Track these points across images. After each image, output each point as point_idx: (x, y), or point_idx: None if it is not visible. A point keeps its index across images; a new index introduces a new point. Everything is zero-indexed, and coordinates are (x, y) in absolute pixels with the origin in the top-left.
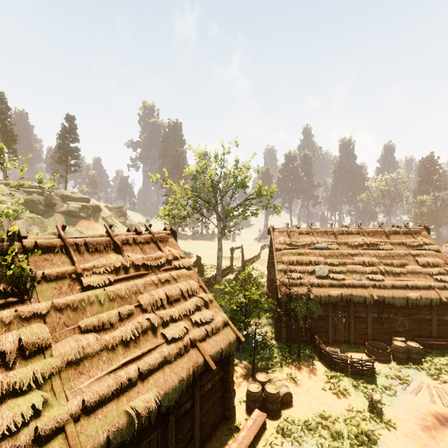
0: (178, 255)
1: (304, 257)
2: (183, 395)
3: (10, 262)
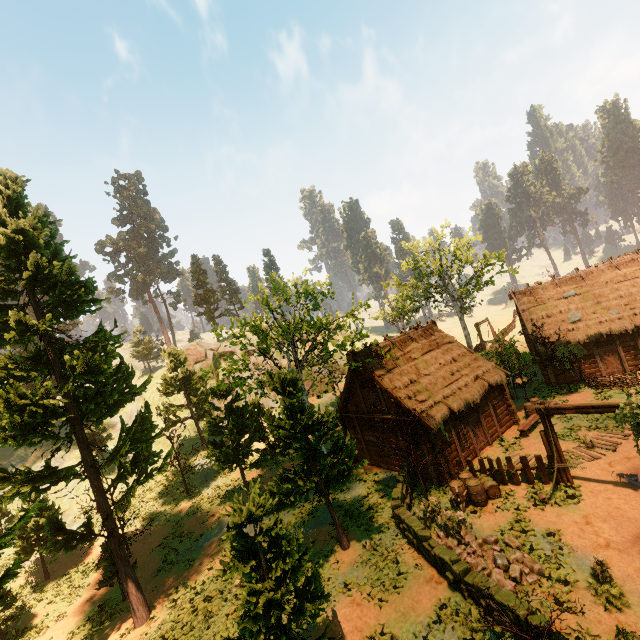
0: (445, 336)
1: (553, 310)
2: (481, 402)
3: (381, 355)
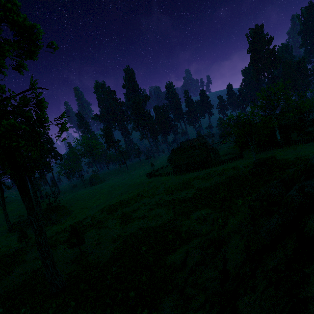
0: None
1: None
2: None
3: None
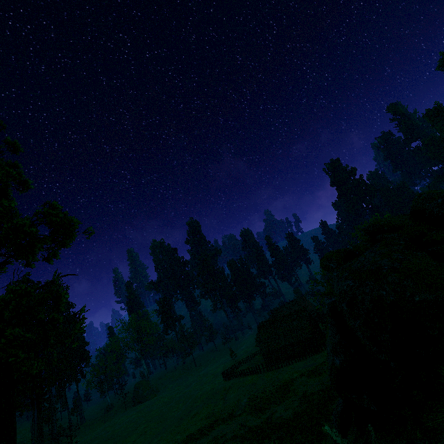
0: None
1: None
2: None
3: None
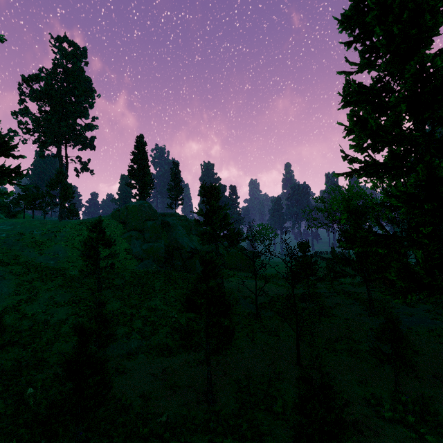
0: None
1: None
2: None
3: None
